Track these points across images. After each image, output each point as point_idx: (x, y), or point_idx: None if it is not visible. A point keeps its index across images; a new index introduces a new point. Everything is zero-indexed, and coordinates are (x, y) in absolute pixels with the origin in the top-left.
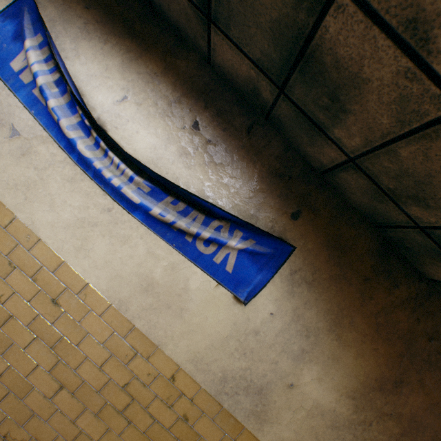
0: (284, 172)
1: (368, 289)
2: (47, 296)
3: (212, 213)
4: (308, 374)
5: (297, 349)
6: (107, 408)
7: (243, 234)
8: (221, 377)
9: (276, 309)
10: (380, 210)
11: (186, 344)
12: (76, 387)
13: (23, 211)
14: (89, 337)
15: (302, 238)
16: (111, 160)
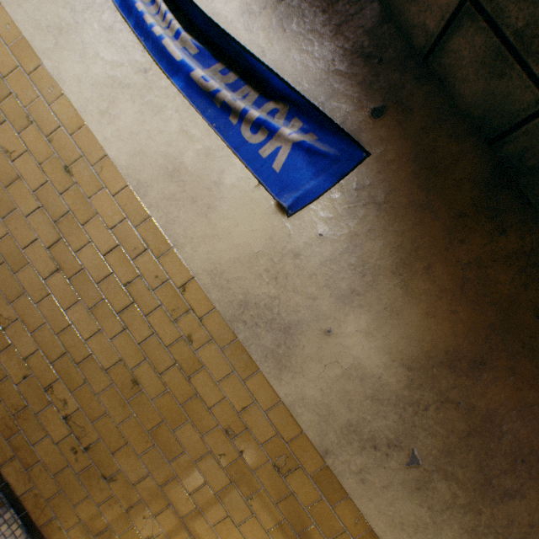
0: (373, 53)
1: (460, 229)
2: (60, 162)
3: (268, 88)
4: (353, 323)
5: (345, 288)
6: (103, 305)
7: (303, 126)
8: (241, 301)
9: (328, 230)
10: (498, 98)
11: (206, 251)
12: (74, 273)
13: (51, 58)
14: (97, 218)
15: (381, 145)
16: (158, 8)
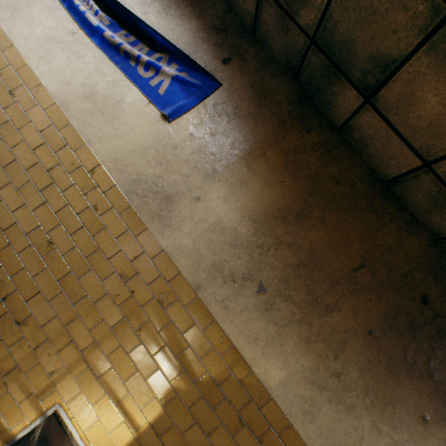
0: (222, 28)
1: (282, 130)
2: (6, 88)
3: (155, 44)
4: (215, 192)
5: (209, 168)
6: (29, 186)
7: (179, 67)
8: (135, 179)
9: (196, 131)
10: (290, 46)
11: (111, 146)
12: (8, 163)
13: (7, 24)
14: (30, 125)
15: (229, 79)
16: None
